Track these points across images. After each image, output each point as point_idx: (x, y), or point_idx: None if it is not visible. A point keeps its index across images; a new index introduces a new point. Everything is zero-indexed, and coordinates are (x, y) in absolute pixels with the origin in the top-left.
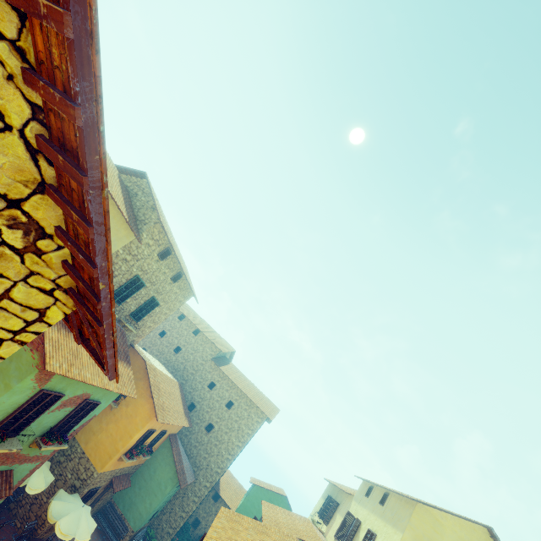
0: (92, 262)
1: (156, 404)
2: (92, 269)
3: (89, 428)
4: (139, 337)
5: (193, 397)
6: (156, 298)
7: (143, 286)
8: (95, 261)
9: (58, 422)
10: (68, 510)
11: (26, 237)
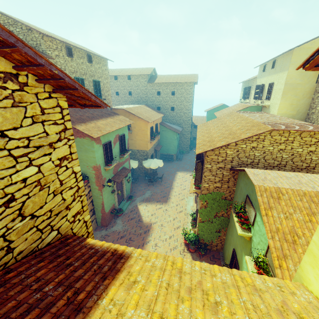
0: (40, 65)
1: (143, 118)
2: (44, 67)
3: (131, 144)
4: (110, 103)
5: (155, 105)
6: (95, 80)
7: (83, 80)
8: (40, 63)
9: (119, 148)
10: (150, 163)
11: (14, 82)
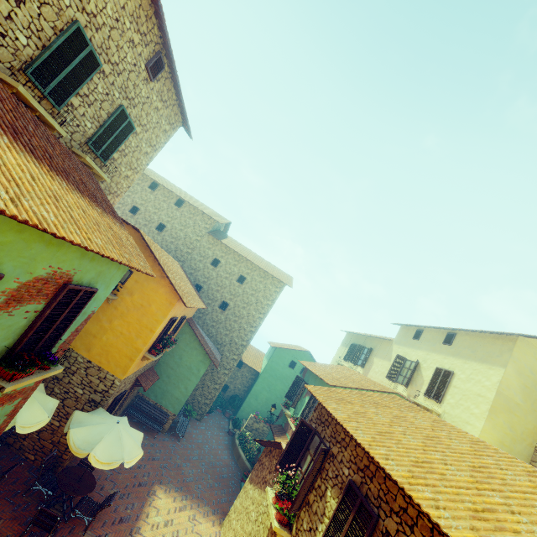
0: None
1: (175, 285)
2: None
3: (83, 331)
4: (114, 196)
5: (196, 278)
6: (127, 114)
7: (97, 68)
8: None
9: (20, 335)
10: (98, 434)
11: None
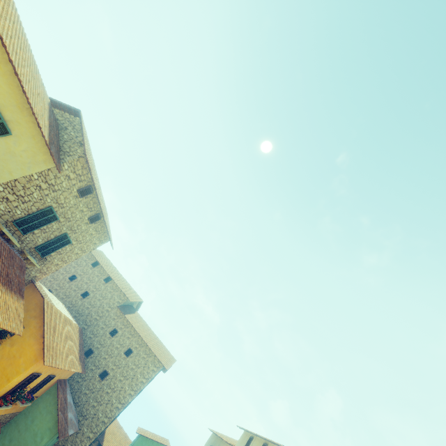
0: None
1: (47, 345)
2: None
3: None
4: (43, 274)
5: (92, 343)
6: (69, 236)
7: (55, 220)
8: None
9: None
10: None
11: None
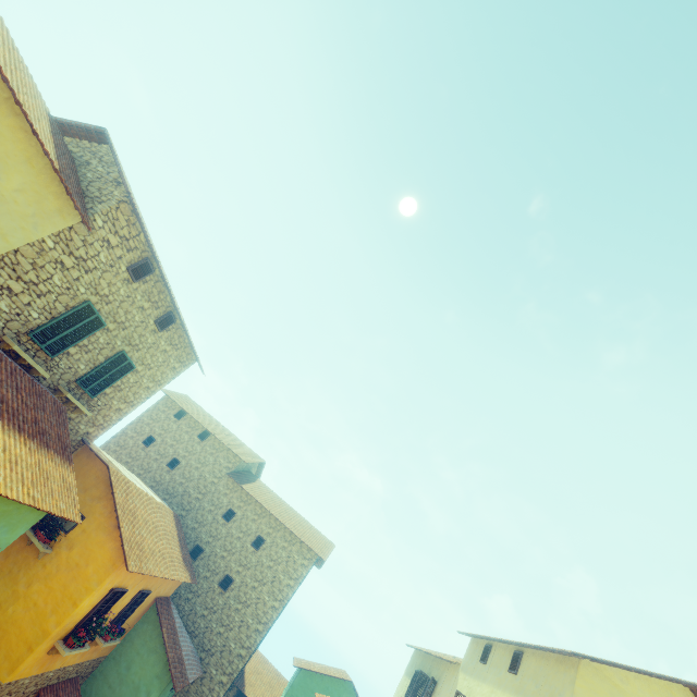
0: None
1: (127, 539)
2: None
3: None
4: (99, 428)
5: (198, 536)
6: (129, 356)
7: (101, 327)
8: None
9: None
10: None
11: None
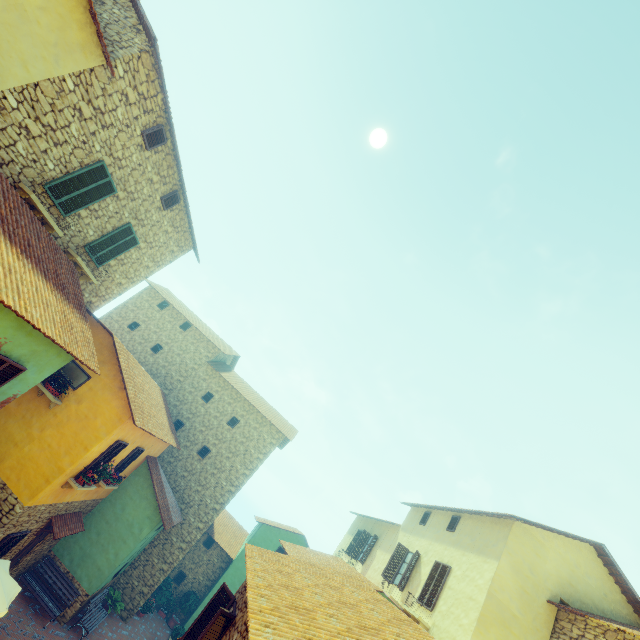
0: None
1: (132, 399)
2: None
3: (5, 436)
4: (101, 299)
5: (180, 412)
6: (134, 231)
7: (112, 193)
8: None
9: None
10: None
11: None
